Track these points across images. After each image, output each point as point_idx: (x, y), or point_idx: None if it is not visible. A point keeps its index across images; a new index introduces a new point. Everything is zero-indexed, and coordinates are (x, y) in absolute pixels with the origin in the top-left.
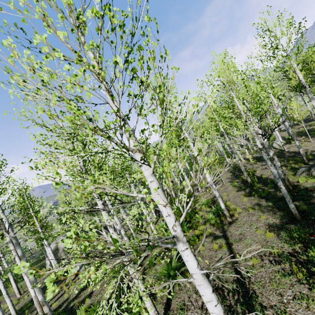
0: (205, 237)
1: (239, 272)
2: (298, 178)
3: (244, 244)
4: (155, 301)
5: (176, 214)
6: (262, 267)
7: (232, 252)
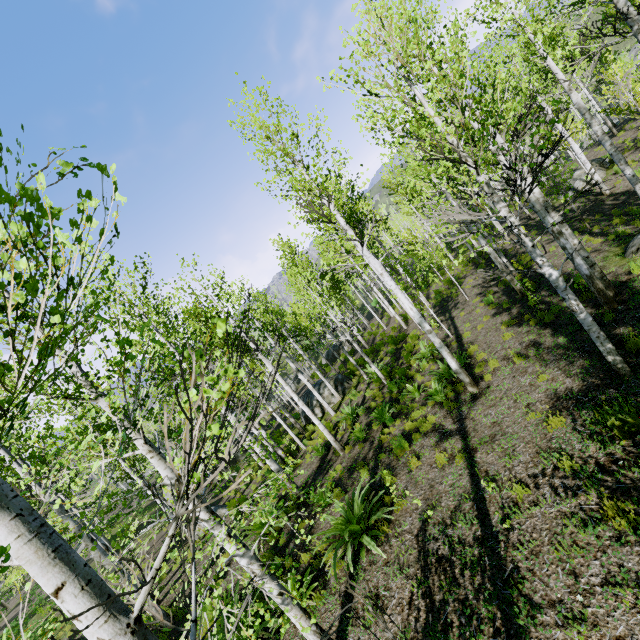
0: (424, 437)
1: (488, 520)
2: (630, 264)
3: (500, 450)
4: (327, 587)
5: (374, 386)
6: (536, 505)
7: (474, 469)
